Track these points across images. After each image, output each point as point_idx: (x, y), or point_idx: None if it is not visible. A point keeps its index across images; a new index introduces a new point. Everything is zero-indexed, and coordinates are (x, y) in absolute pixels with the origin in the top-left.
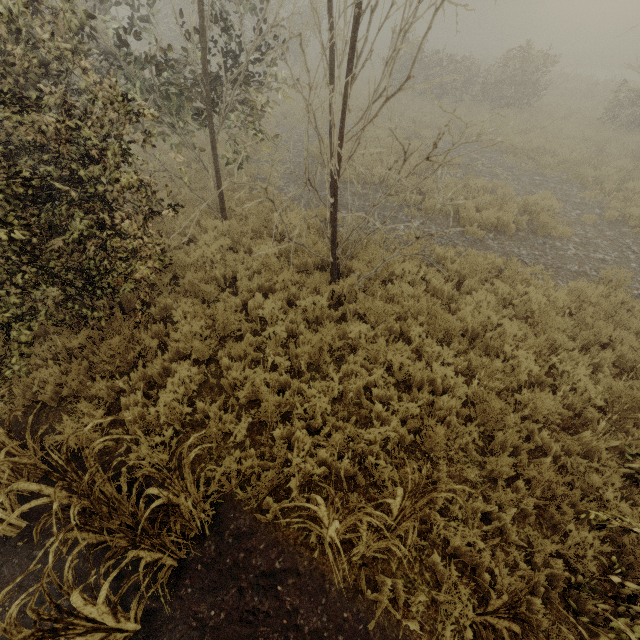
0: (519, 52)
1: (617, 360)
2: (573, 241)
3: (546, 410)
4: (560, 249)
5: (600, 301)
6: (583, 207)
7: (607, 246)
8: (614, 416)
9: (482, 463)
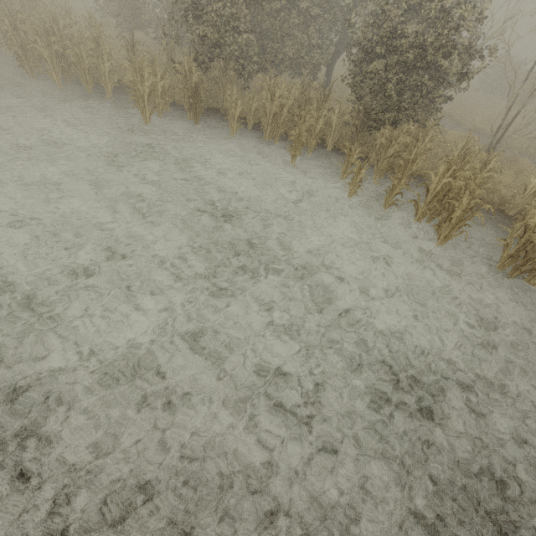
0: None
1: None
2: None
3: None
4: None
5: None
6: None
7: None
8: None
9: None
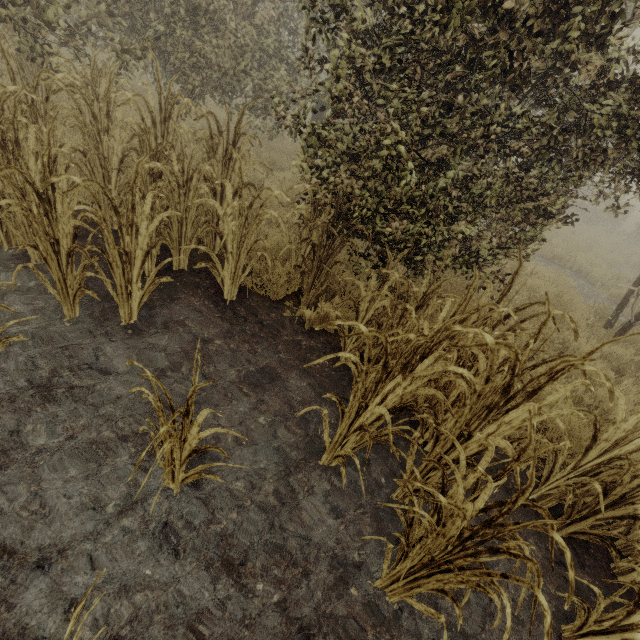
0: None
1: None
2: None
3: None
4: None
5: None
6: None
7: None
8: None
9: None
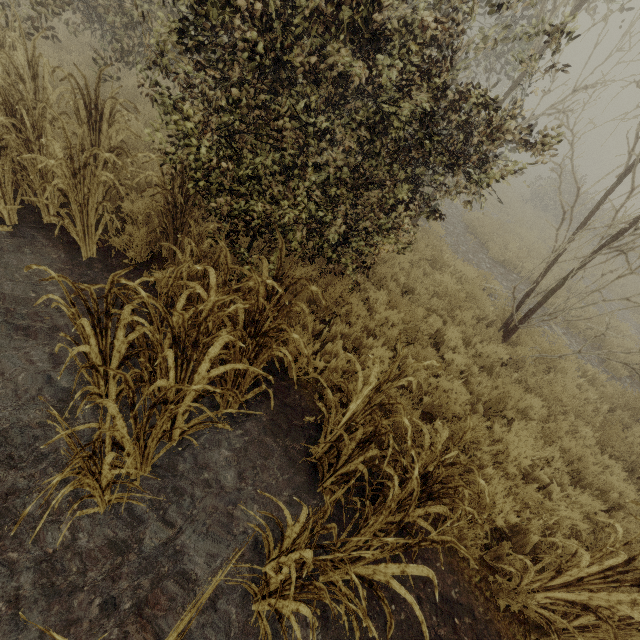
0: None
1: None
2: None
3: None
4: None
5: None
6: None
7: None
8: None
9: None
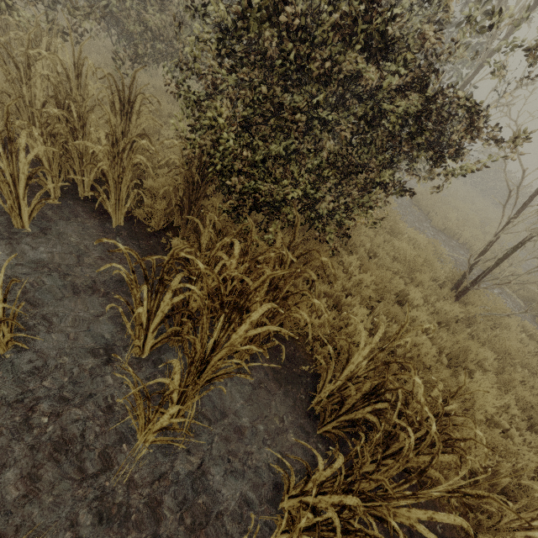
0: None
1: None
2: None
3: None
4: None
5: None
6: None
7: None
8: None
9: None
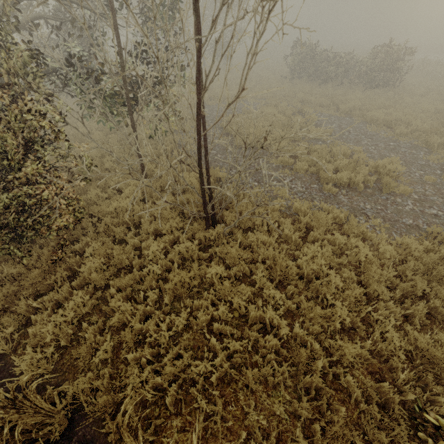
0: (387, 48)
1: (432, 310)
2: (412, 198)
3: (352, 357)
4: (400, 204)
5: (422, 255)
6: (426, 168)
7: (442, 203)
8: (411, 372)
9: (290, 400)
